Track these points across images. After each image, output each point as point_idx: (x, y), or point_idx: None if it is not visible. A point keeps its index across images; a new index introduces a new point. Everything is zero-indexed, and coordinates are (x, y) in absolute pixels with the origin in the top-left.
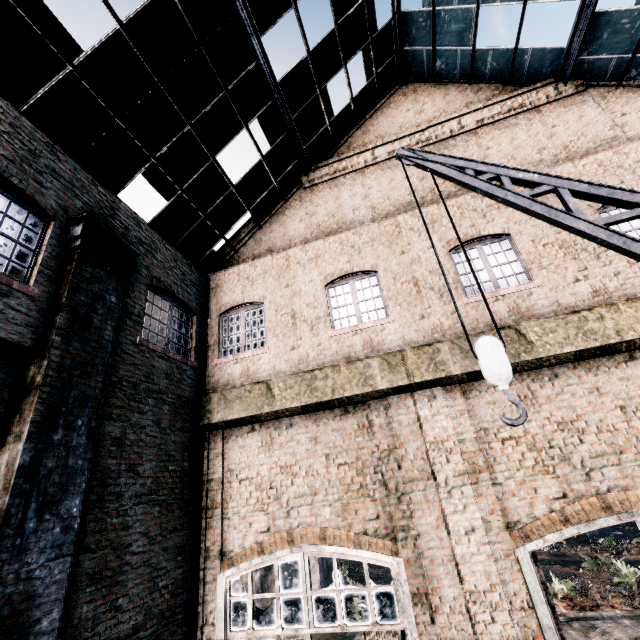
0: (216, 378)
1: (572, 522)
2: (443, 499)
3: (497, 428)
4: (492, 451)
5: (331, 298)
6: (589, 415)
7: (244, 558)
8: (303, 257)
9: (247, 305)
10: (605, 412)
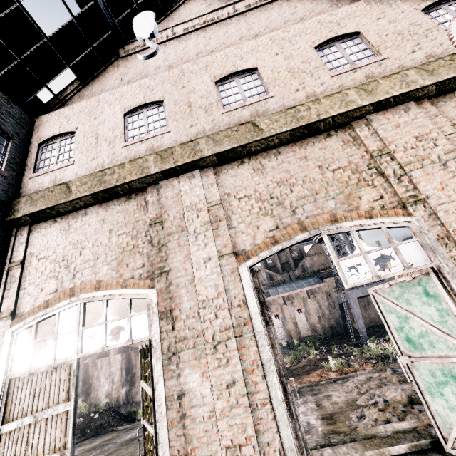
0: (28, 188)
1: (279, 242)
2: (191, 243)
3: (236, 192)
4: (231, 207)
5: (128, 124)
6: (298, 174)
7: (32, 314)
8: (110, 98)
9: (63, 136)
10: (309, 171)
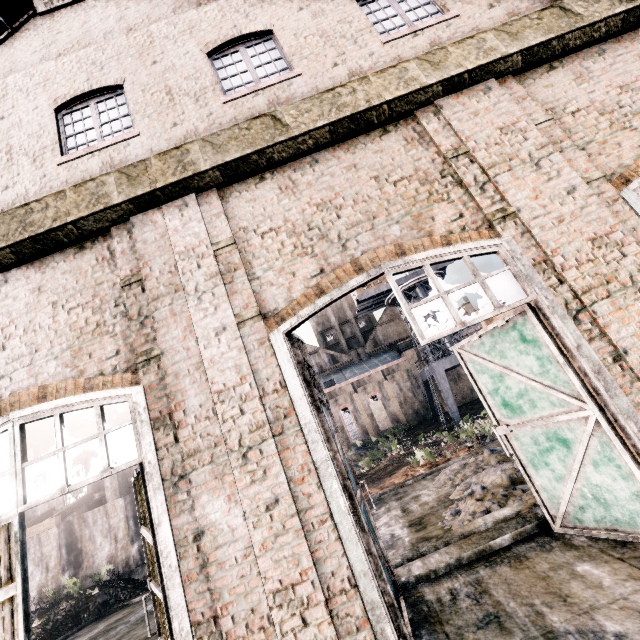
0: None
1: (327, 292)
2: (192, 307)
3: (257, 224)
4: (251, 248)
5: (66, 126)
6: (347, 191)
7: None
8: (26, 83)
9: None
10: (361, 185)
